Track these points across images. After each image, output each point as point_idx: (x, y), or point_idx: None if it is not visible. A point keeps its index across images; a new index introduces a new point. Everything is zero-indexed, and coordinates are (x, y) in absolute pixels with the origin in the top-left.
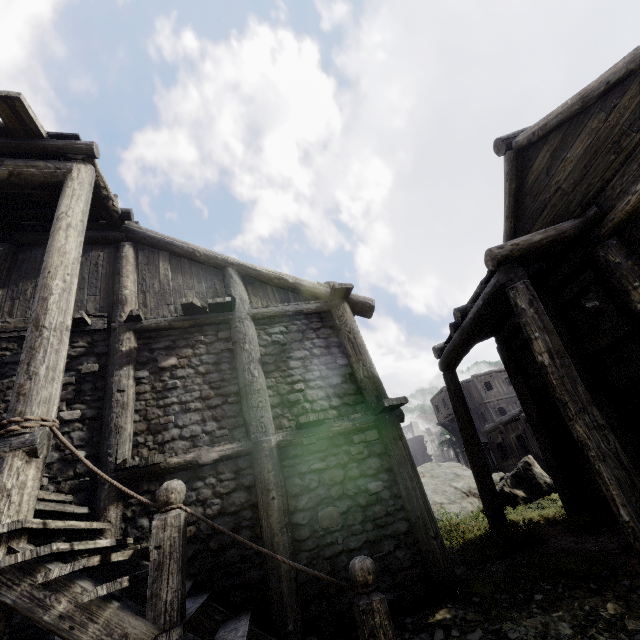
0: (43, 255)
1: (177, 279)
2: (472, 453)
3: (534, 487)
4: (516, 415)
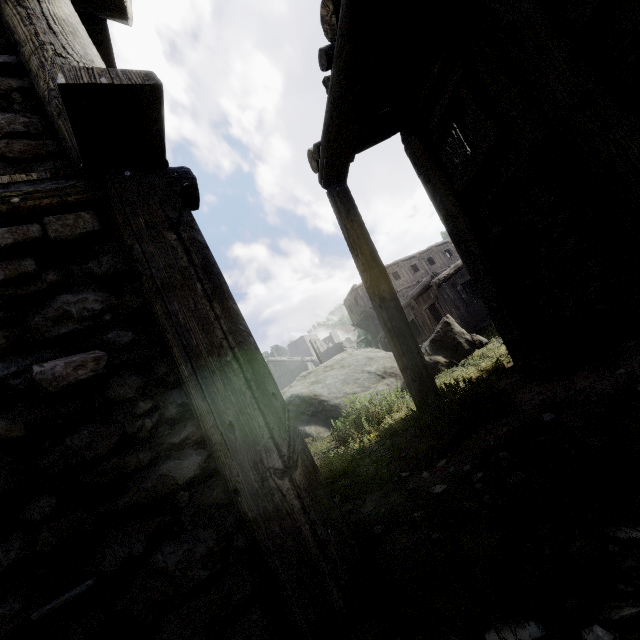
0: None
1: None
2: (381, 303)
3: (455, 349)
4: (428, 283)
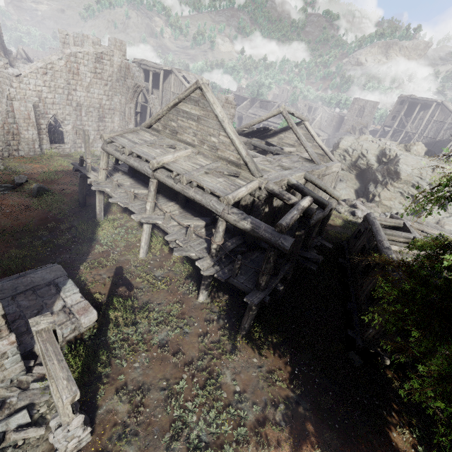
0: (429, 106)
1: (443, 113)
2: None
3: None
4: None
